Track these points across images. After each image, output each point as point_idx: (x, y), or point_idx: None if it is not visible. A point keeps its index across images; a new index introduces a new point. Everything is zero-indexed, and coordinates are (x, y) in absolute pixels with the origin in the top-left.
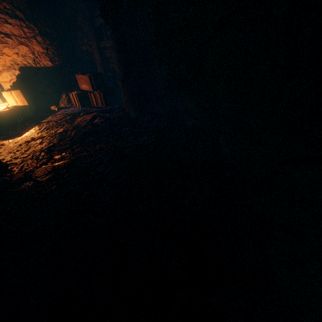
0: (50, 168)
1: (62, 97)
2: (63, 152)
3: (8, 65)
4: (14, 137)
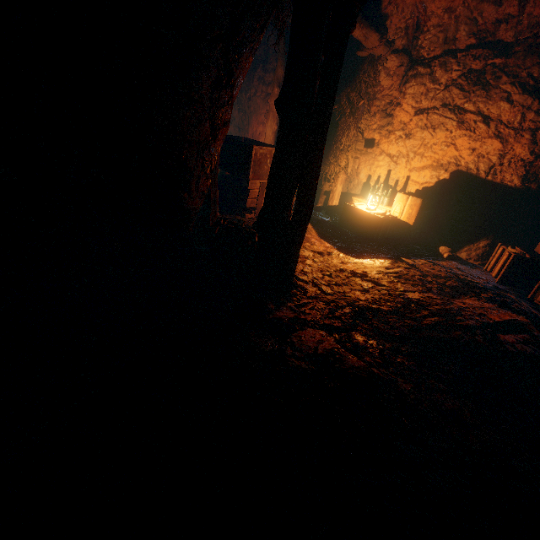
0: (324, 347)
1: (477, 243)
2: (375, 338)
3: (443, 161)
4: (351, 253)
